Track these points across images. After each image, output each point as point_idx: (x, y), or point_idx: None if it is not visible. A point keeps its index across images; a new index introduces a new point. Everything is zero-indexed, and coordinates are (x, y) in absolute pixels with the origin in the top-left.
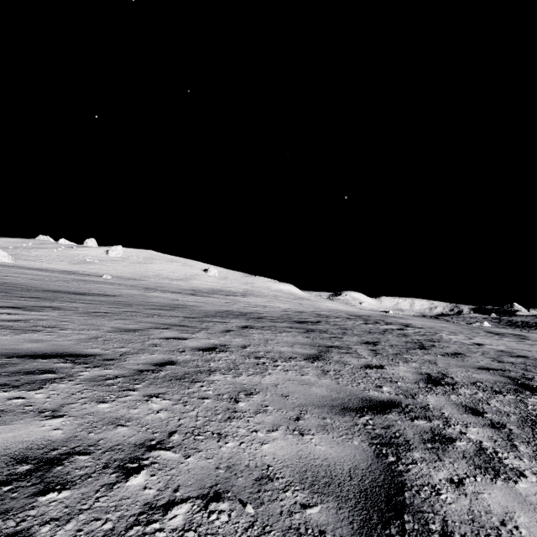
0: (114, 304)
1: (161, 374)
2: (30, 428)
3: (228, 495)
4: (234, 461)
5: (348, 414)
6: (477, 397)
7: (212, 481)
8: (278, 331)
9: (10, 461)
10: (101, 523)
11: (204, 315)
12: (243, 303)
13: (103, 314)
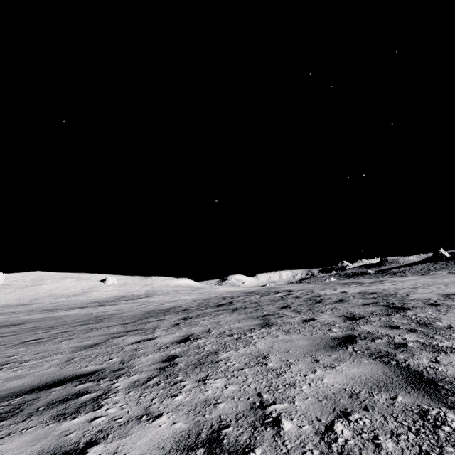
0: (35, 331)
1: (181, 366)
2: (152, 430)
3: (350, 410)
4: (322, 394)
5: (339, 349)
6: (383, 320)
7: (329, 407)
8: (213, 315)
9: (181, 453)
10: (310, 453)
11: (136, 318)
12: (154, 302)
13: (39, 340)
